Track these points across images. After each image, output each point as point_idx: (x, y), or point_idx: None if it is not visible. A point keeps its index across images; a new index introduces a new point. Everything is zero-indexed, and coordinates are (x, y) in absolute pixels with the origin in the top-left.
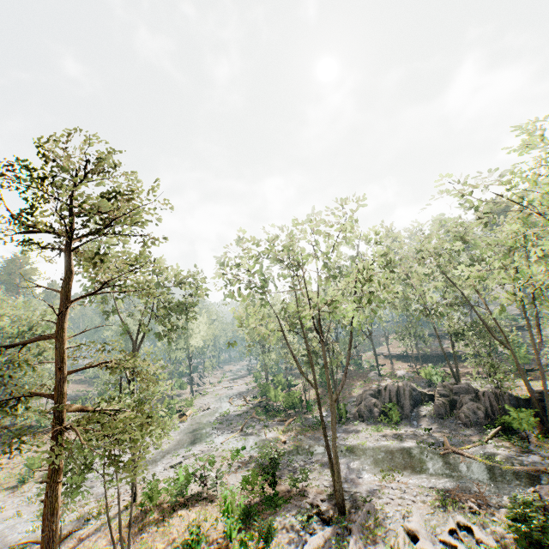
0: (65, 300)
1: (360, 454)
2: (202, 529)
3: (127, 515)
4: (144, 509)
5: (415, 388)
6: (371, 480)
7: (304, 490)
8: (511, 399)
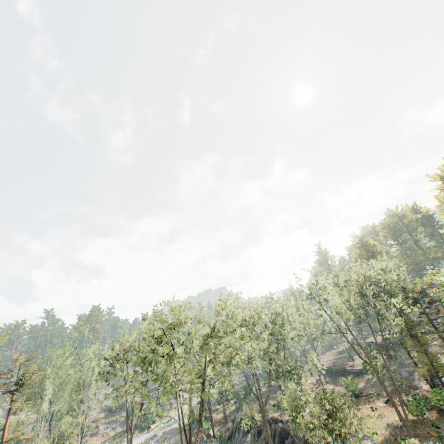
0: (9, 415)
1: None
2: None
3: None
4: None
5: (253, 415)
6: None
7: None
8: (283, 432)
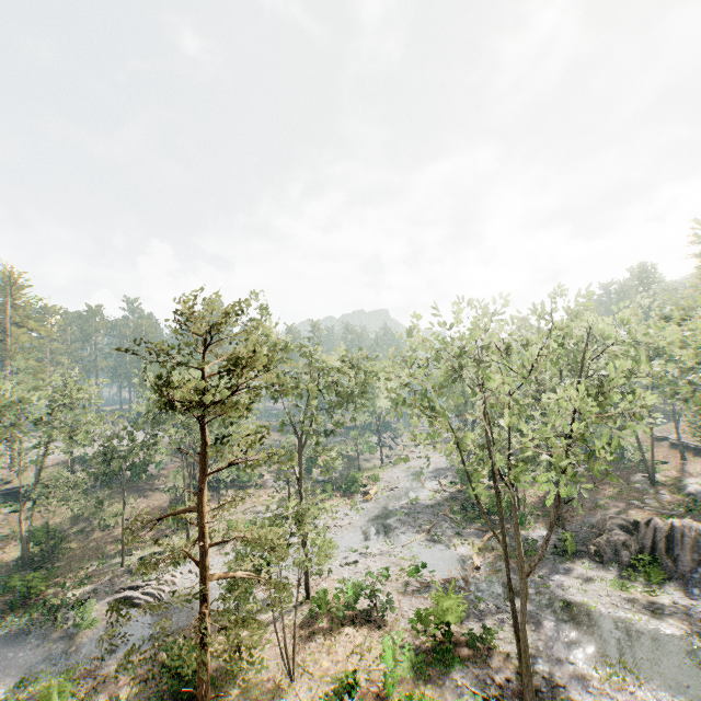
0: (201, 474)
1: (582, 621)
2: (365, 662)
3: (300, 614)
4: (313, 616)
5: None
6: (588, 674)
7: (488, 654)
8: None
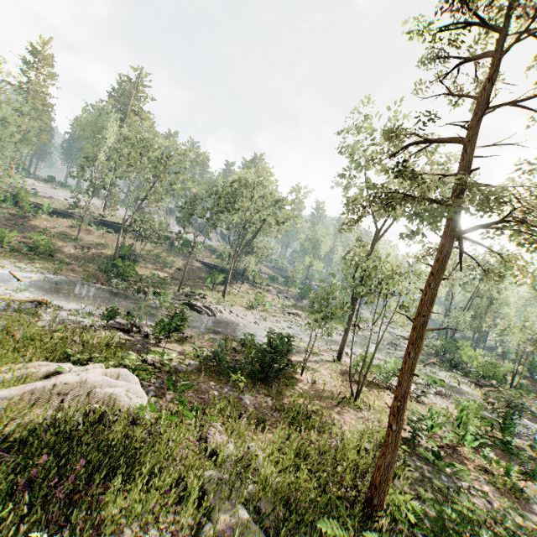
0: (485, 104)
1: None
2: None
3: (336, 366)
4: (357, 369)
5: None
6: None
7: None
8: None
